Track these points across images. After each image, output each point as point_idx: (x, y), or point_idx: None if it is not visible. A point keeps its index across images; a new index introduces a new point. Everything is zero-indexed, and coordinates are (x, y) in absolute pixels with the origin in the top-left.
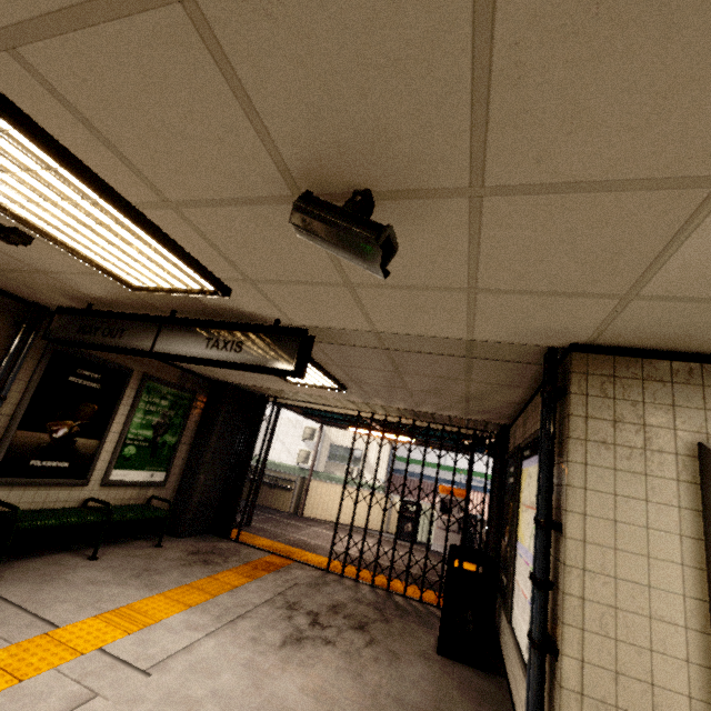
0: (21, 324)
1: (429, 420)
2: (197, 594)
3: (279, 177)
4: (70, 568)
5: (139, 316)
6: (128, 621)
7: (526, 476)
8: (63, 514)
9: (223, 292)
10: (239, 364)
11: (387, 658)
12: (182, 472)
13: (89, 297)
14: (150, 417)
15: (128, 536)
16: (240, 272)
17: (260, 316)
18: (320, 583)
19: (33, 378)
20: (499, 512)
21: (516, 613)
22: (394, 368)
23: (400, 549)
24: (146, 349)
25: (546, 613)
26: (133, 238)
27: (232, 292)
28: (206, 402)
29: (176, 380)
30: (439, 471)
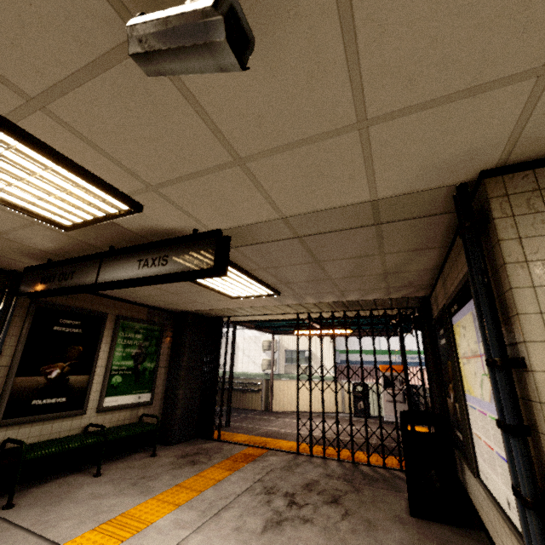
0: (4, 290)
1: (357, 308)
2: (185, 493)
3: (107, 6)
4: (77, 486)
5: (84, 257)
6: (122, 529)
7: (459, 329)
8: (66, 441)
9: (134, 207)
10: (167, 275)
11: (363, 528)
12: (165, 391)
13: (44, 251)
14: (129, 349)
15: (128, 450)
16: (139, 179)
17: (179, 230)
18: (293, 465)
19: (23, 332)
20: (438, 374)
21: (482, 467)
22: (313, 257)
23: (357, 424)
24: (91, 282)
25: (531, 464)
26: (29, 162)
27: (145, 208)
28: (173, 331)
29: (145, 316)
30: (376, 356)
